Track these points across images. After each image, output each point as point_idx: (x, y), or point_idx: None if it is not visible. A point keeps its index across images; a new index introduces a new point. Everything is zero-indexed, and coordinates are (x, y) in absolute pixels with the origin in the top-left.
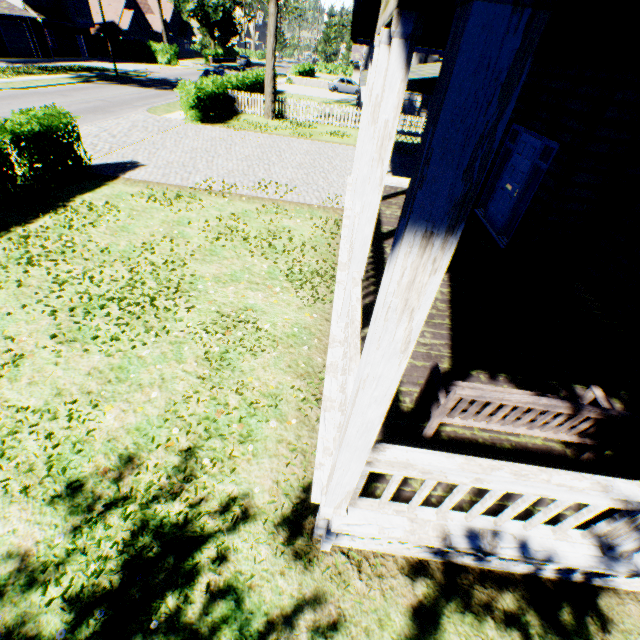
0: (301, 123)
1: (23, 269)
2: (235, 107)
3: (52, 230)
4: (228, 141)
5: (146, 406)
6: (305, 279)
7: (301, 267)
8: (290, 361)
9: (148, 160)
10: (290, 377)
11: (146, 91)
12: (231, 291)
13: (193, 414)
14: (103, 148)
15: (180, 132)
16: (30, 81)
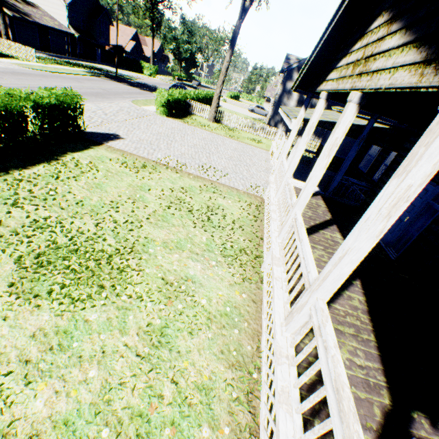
0: (231, 128)
1: (7, 209)
2: (189, 110)
3: (42, 177)
4: (183, 131)
5: (80, 388)
6: (235, 255)
7: (232, 243)
8: (222, 345)
9: (126, 135)
10: (222, 365)
11: (133, 89)
12: (175, 258)
13: (126, 406)
14: (96, 121)
15: (151, 119)
16: (59, 68)
